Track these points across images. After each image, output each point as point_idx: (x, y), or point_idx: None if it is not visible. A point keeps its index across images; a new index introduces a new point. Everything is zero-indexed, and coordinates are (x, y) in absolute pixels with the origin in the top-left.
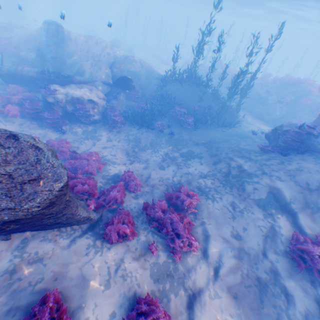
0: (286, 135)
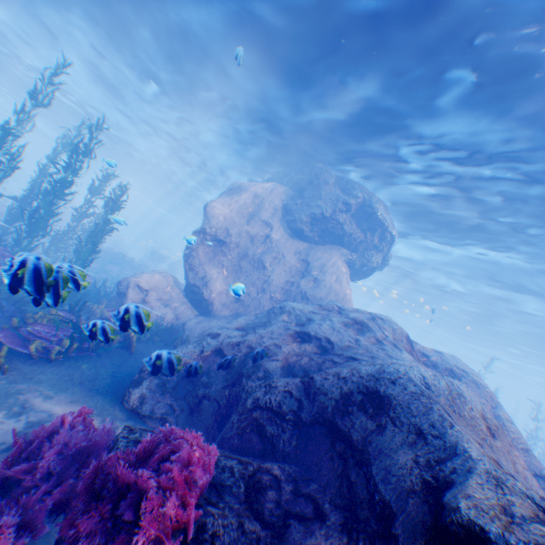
0: None
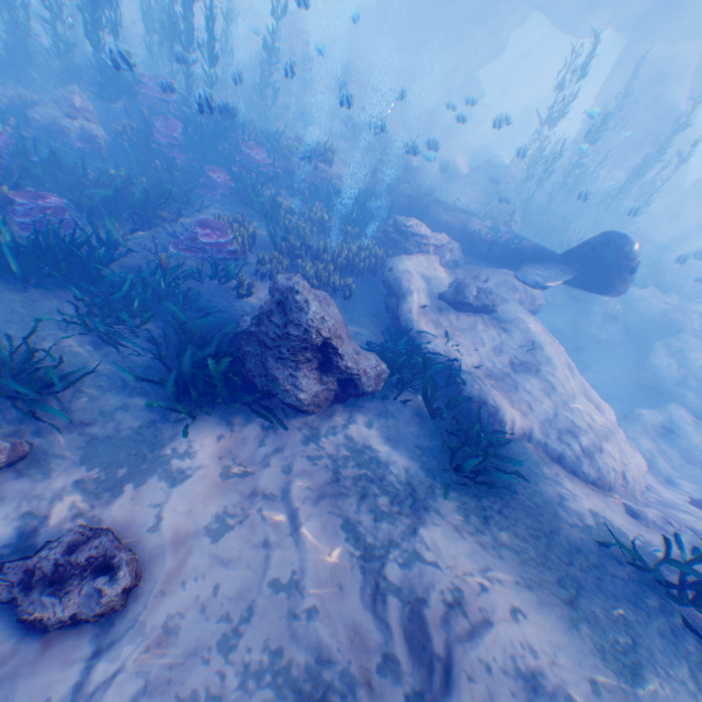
0: None
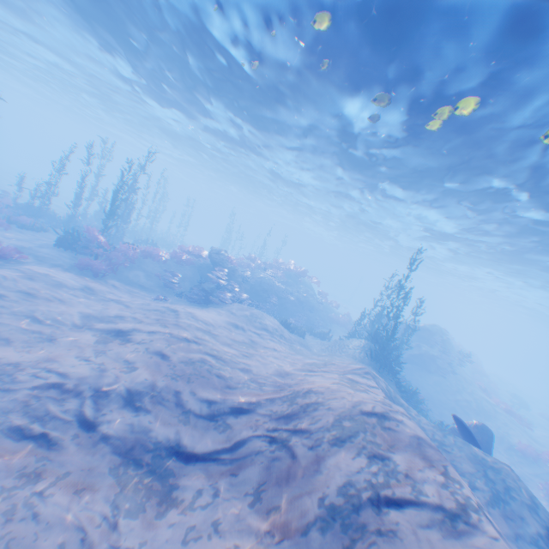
0: (441, 359)
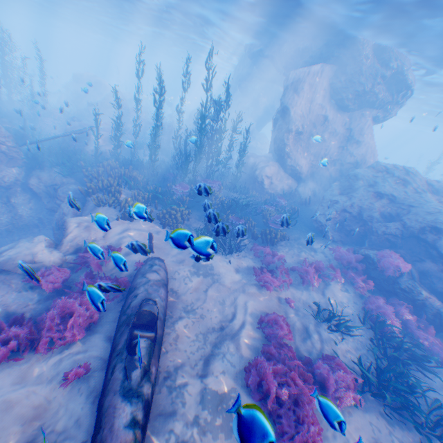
0: None
